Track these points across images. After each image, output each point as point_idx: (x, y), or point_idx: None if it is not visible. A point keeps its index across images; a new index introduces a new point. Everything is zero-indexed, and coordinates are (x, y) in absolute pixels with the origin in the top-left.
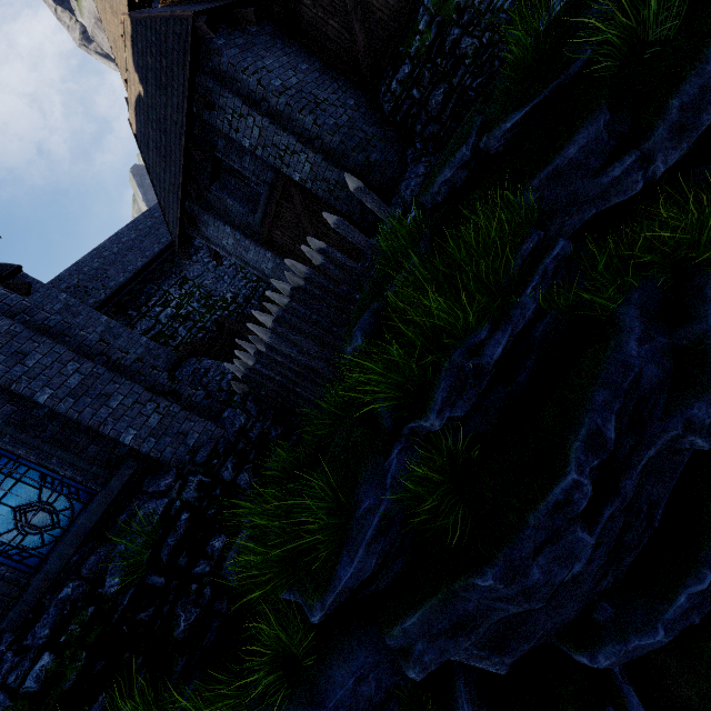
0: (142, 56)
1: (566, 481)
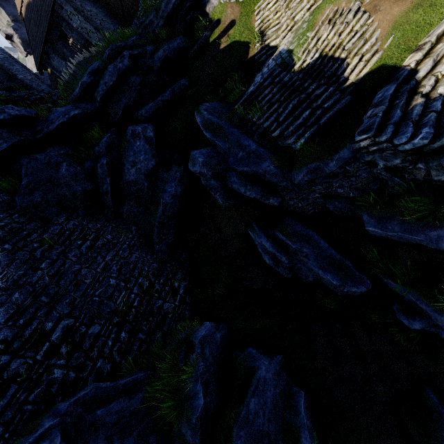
0: None
1: (125, 52)
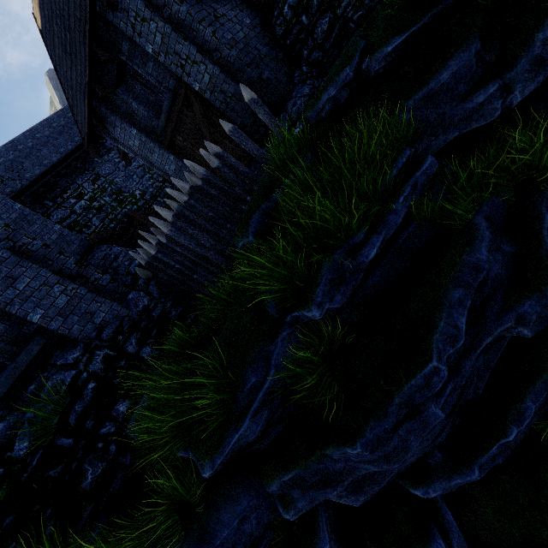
0: None
1: (427, 368)
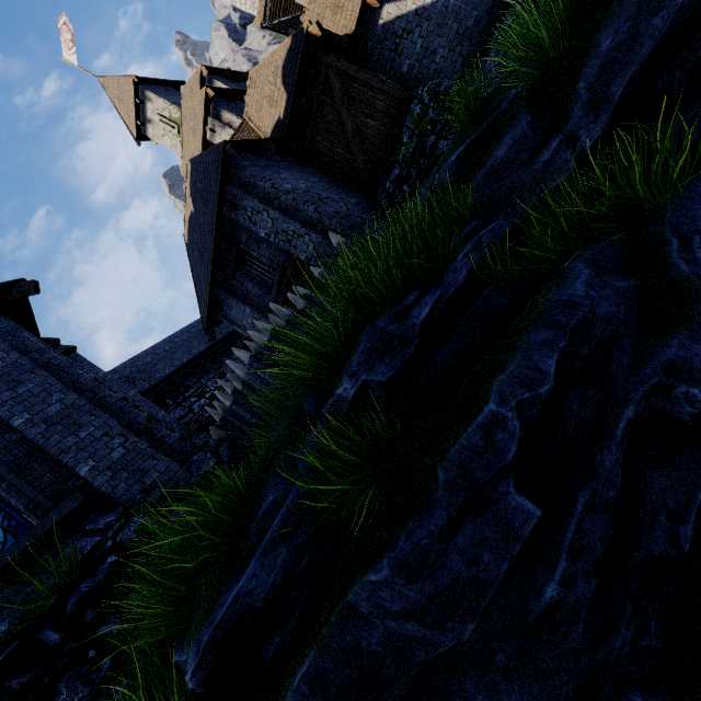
0: (195, 184)
1: (481, 414)
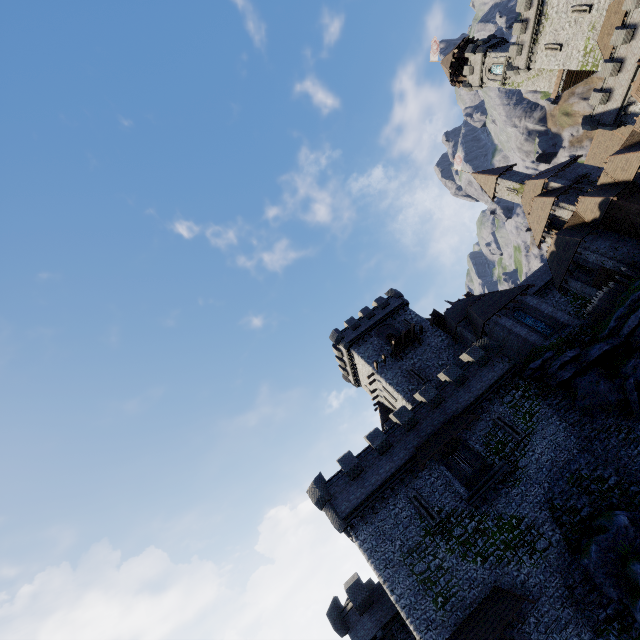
0: (558, 243)
1: None
